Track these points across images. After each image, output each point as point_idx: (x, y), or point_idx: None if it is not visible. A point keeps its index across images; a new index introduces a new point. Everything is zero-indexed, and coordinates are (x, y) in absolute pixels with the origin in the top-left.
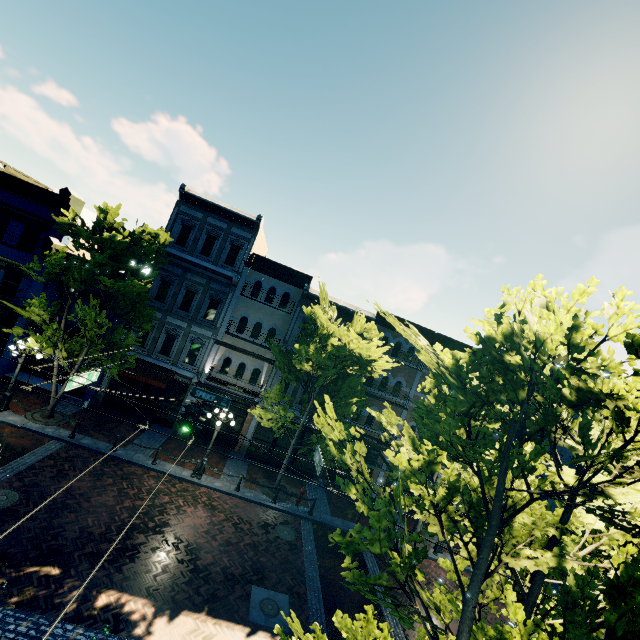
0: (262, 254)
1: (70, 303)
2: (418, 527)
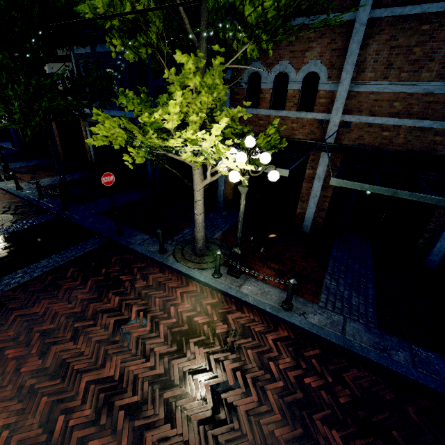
0: None
1: None
2: (195, 231)
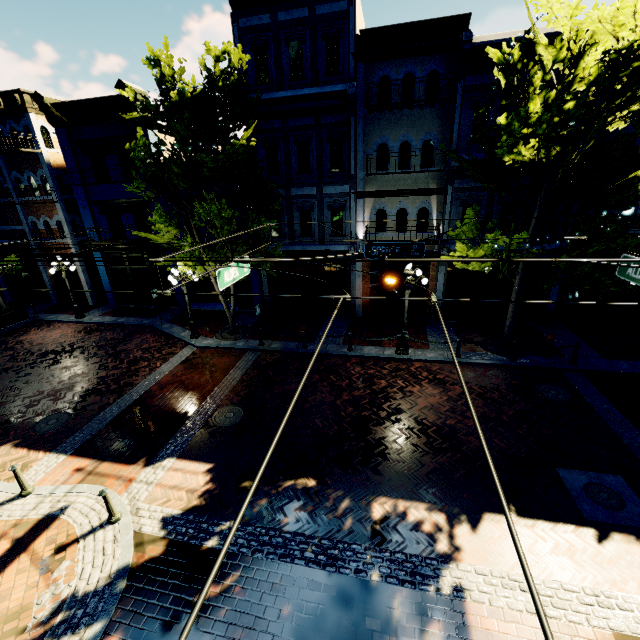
0: None
1: (189, 210)
2: None
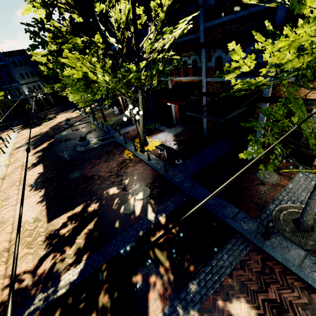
0: (1, 50)
1: None
2: None
